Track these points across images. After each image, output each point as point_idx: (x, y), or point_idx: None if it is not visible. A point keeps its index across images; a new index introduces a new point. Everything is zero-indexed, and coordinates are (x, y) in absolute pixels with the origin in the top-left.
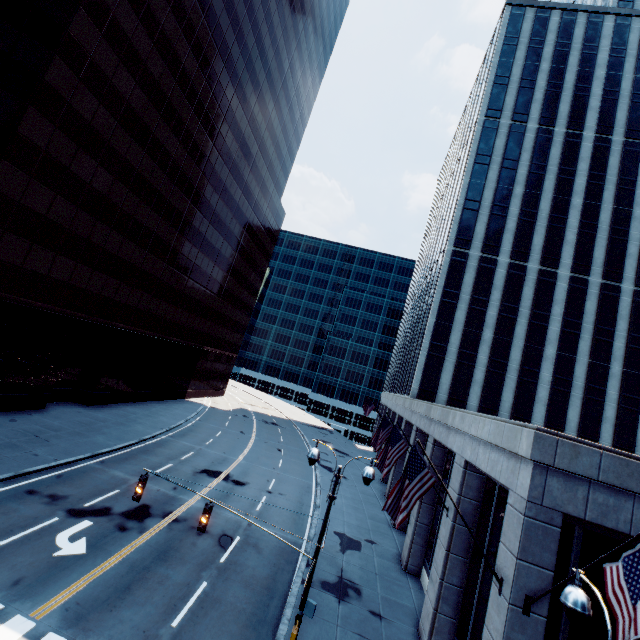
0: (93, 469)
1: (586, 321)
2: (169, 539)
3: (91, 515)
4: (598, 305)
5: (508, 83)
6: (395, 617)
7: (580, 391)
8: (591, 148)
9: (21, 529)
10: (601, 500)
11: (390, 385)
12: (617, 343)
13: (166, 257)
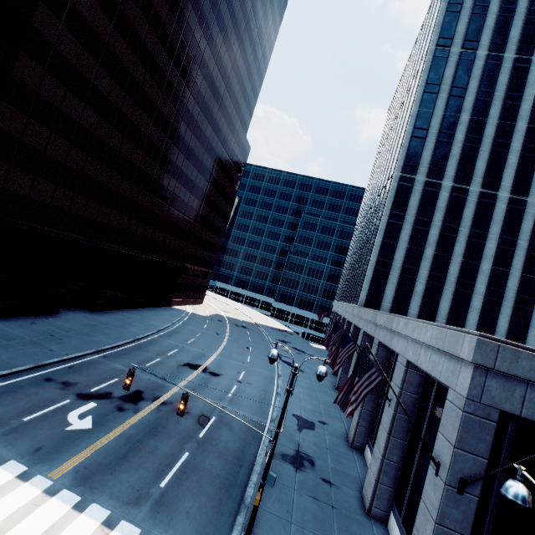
0: (97, 362)
1: (521, 239)
2: (158, 418)
3: (96, 398)
4: (534, 224)
5: (460, 10)
6: (342, 484)
7: (511, 301)
8: None
9: (41, 408)
10: None
11: (341, 296)
12: None
13: (149, 188)
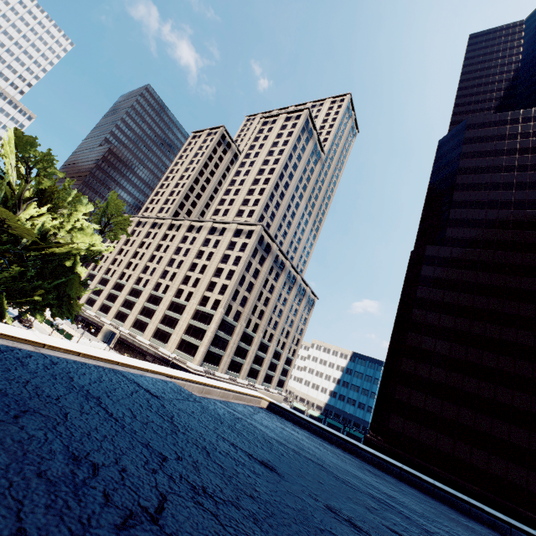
0: None
1: None
2: None
3: None
4: None
5: None
6: None
7: None
8: None
9: None
10: None
11: None
12: None
13: None
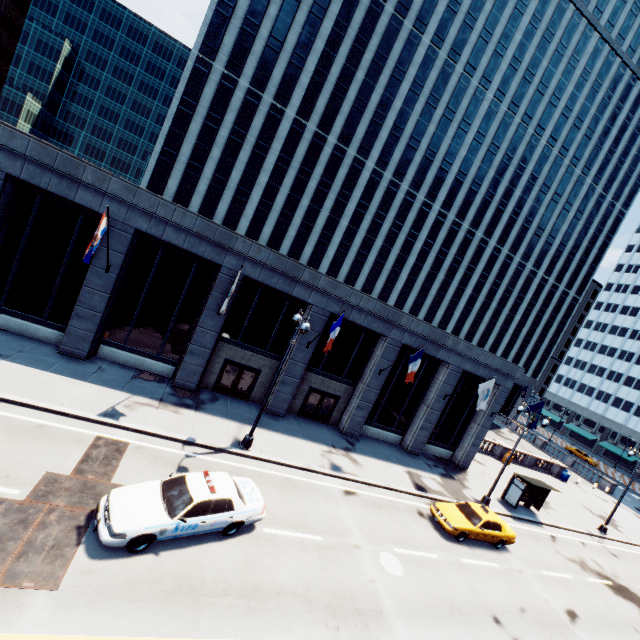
0: None
1: (295, 161)
2: None
3: None
4: (307, 149)
5: None
6: None
7: (277, 214)
8: None
9: None
10: (32, 170)
11: None
12: (312, 183)
13: None
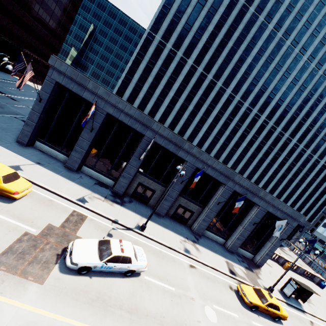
0: None
1: (189, 86)
2: None
3: None
4: (196, 81)
5: None
6: None
7: (175, 112)
8: (229, 0)
9: None
10: (67, 80)
11: None
12: (195, 98)
13: None
